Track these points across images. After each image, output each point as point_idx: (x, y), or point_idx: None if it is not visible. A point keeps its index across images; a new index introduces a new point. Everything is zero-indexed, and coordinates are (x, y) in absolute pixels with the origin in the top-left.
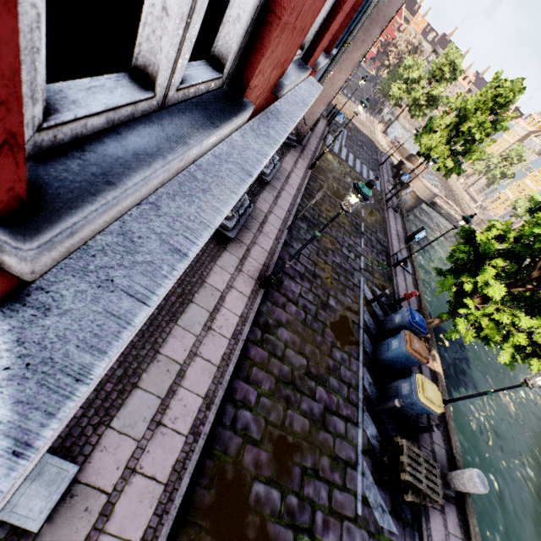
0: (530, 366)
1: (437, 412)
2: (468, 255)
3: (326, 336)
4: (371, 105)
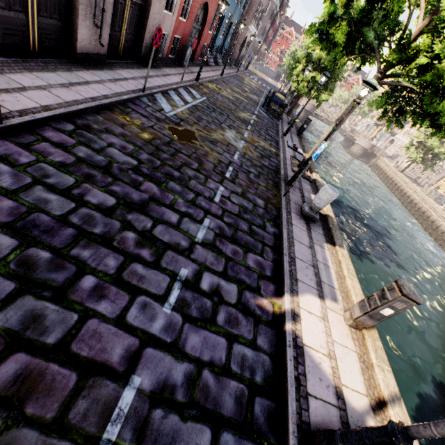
0: (323, 98)
1: (283, 99)
2: (293, 64)
3: (246, 94)
4: (276, 78)
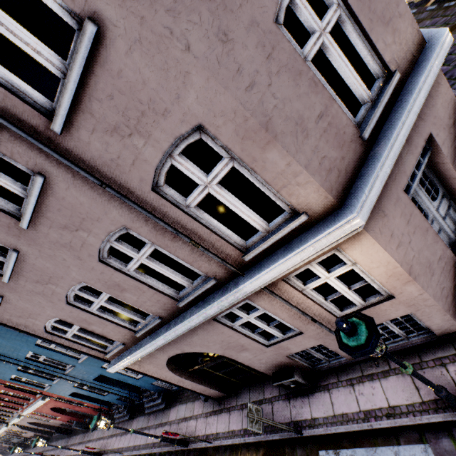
0: None
1: None
2: None
3: None
4: None
